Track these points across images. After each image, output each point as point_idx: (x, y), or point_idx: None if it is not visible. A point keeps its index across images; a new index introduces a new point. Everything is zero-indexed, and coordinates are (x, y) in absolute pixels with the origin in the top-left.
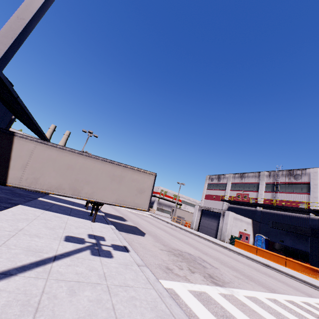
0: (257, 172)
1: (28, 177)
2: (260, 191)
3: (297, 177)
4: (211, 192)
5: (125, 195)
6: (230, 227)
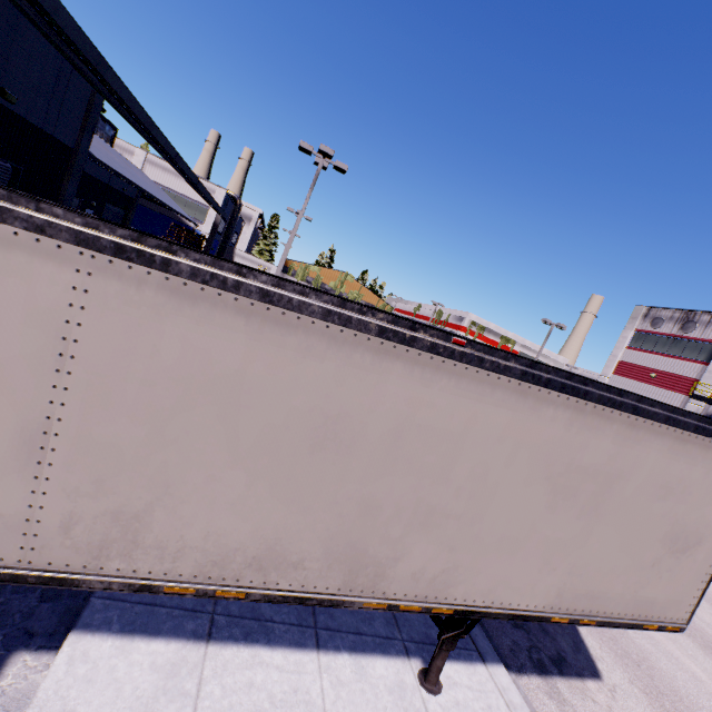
0: None
1: (74, 510)
2: None
3: None
4: (644, 359)
5: (603, 569)
6: None
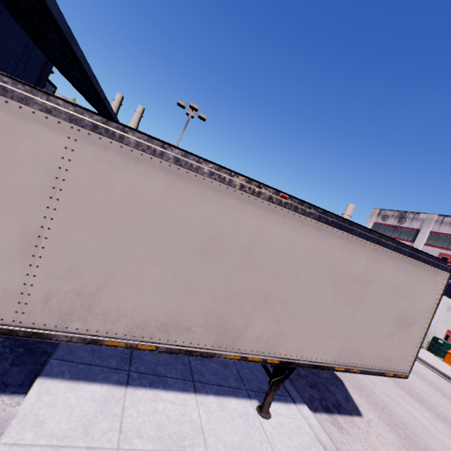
0: None
1: (52, 288)
2: None
3: None
4: None
5: (363, 337)
6: (436, 323)
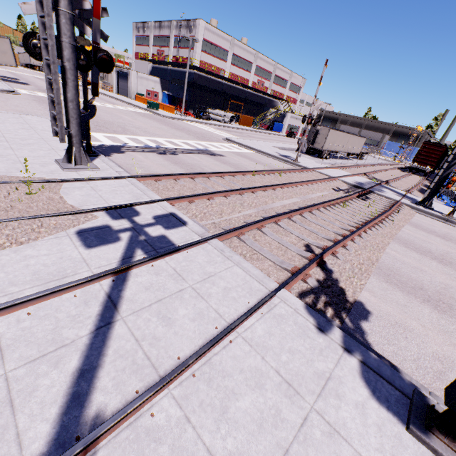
0: (170, 21)
1: None
2: (171, 47)
3: (191, 30)
4: (139, 49)
5: None
6: (135, 86)
